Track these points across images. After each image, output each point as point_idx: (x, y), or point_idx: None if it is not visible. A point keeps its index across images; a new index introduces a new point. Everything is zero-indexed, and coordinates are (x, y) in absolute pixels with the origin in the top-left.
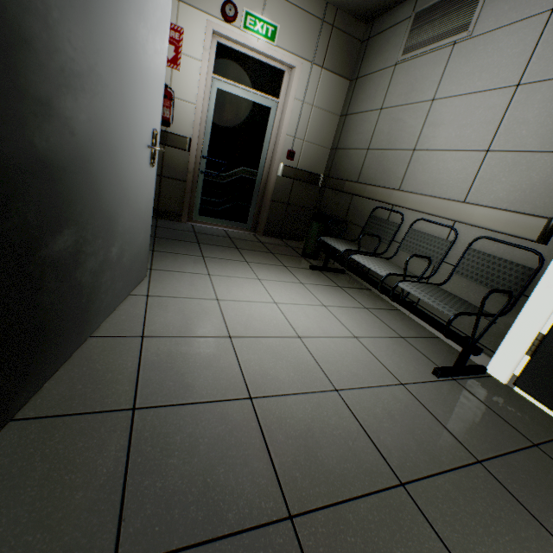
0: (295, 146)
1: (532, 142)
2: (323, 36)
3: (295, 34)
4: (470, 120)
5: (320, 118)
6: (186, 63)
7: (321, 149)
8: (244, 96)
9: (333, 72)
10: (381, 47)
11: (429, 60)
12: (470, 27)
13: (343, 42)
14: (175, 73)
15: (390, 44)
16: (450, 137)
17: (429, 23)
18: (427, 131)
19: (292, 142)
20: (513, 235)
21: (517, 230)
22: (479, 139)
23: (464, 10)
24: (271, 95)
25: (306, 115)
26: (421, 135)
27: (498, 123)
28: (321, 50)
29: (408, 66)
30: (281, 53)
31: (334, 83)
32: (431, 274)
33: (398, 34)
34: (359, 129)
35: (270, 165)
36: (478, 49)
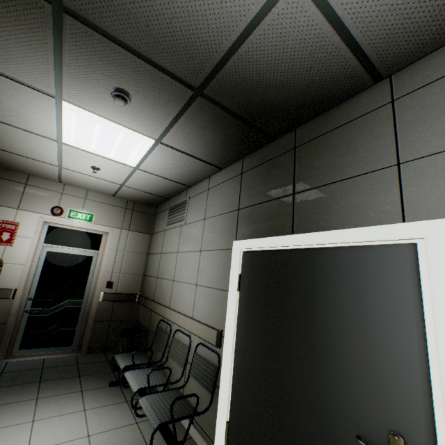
0: (114, 277)
1: (208, 281)
2: (127, 215)
3: (108, 216)
4: (190, 266)
5: (132, 257)
6: (19, 241)
7: (136, 275)
8: (71, 252)
9: (138, 231)
10: (160, 219)
11: (175, 231)
12: (185, 219)
13: (142, 216)
14: (9, 247)
15: (163, 219)
16: (185, 275)
17: (174, 213)
18: (177, 270)
19: (111, 275)
20: (208, 341)
21: (209, 338)
22: (193, 277)
23: (182, 211)
24: (93, 248)
25: (120, 257)
26: (175, 271)
27: (198, 269)
28: (127, 221)
29: (169, 232)
30: (98, 226)
31: (139, 236)
32: (180, 376)
33: (165, 215)
34: (154, 263)
35: (93, 294)
36: (188, 230)
